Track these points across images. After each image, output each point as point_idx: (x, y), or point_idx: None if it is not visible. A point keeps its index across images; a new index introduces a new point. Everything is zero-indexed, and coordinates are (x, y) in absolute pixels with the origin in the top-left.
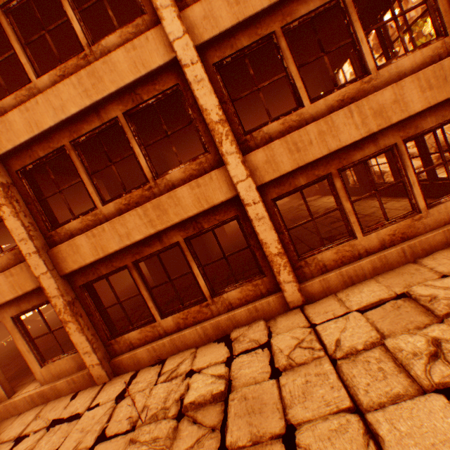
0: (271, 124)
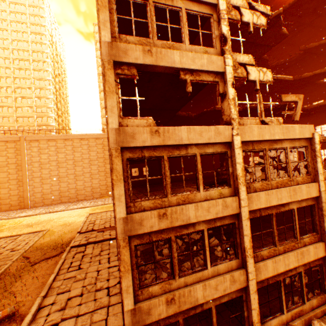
0: None
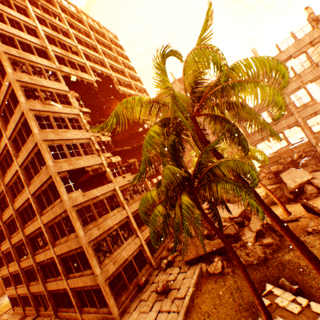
0: (71, 274)
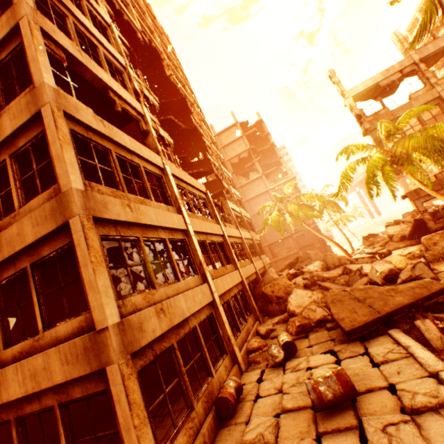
0: None
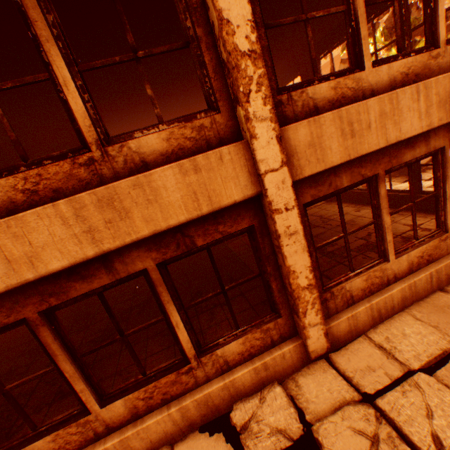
0: (320, 84)
